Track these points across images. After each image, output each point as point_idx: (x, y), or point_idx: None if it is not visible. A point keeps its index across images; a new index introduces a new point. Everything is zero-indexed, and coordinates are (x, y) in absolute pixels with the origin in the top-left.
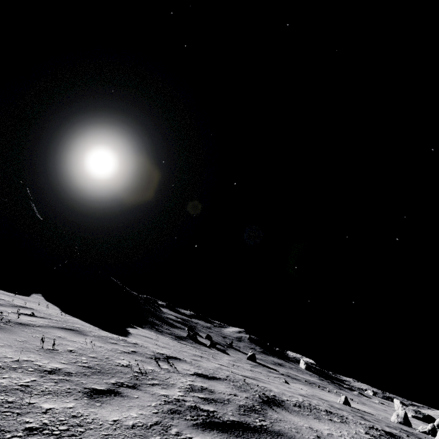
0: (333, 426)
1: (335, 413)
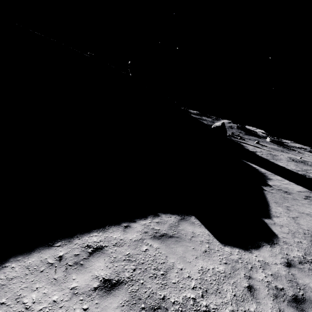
0: (310, 163)
1: (309, 162)
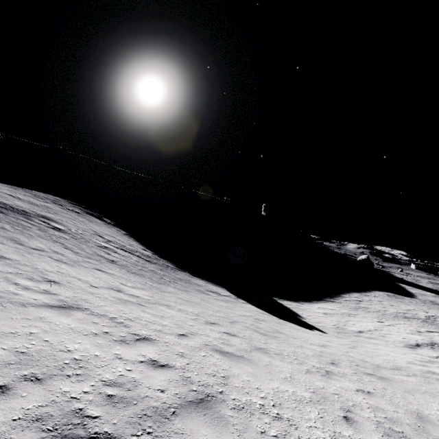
0: None
1: None
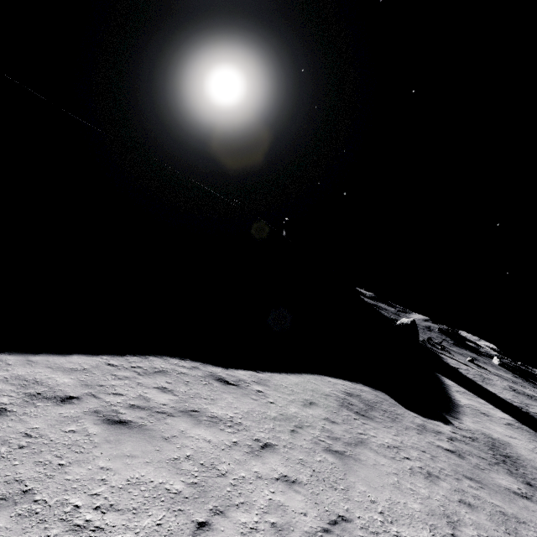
0: None
1: None
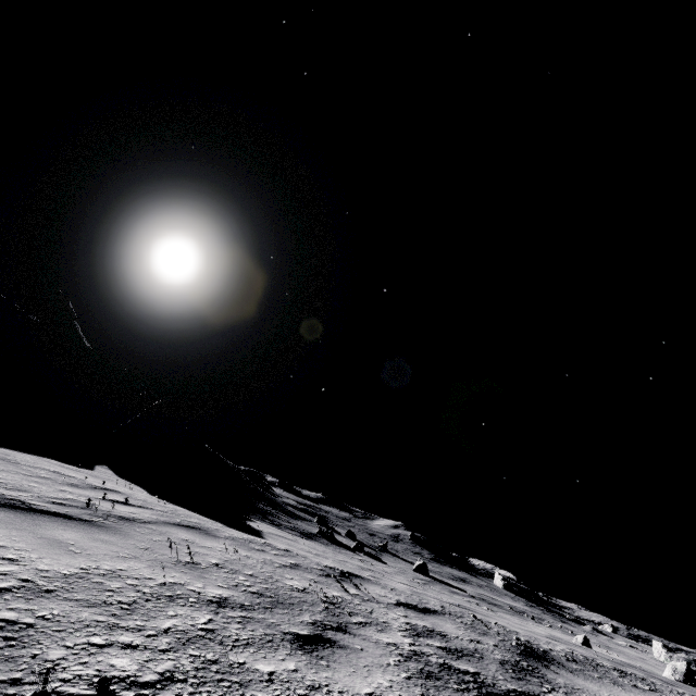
0: None
1: (629, 673)
